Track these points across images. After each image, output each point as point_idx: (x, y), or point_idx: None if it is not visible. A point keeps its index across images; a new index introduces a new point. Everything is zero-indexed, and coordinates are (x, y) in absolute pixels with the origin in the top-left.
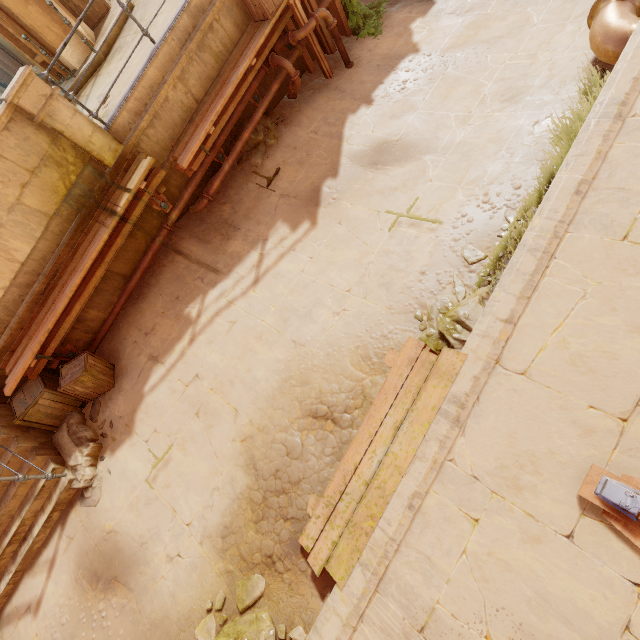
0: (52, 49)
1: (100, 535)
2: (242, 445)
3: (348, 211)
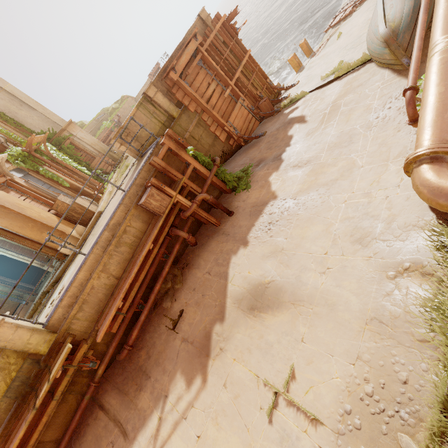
0: (56, 248)
1: None
2: None
3: (232, 369)
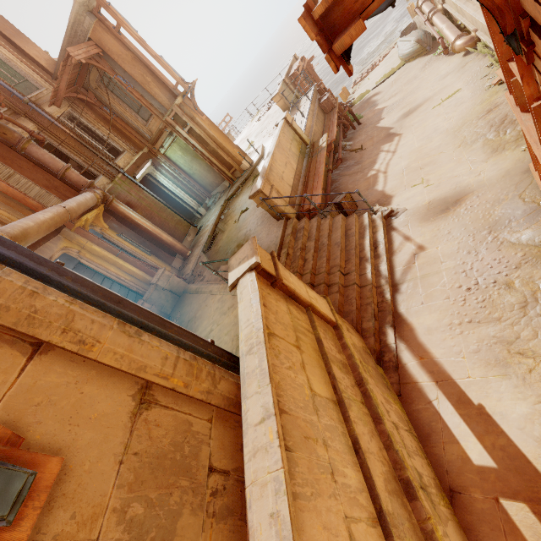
0: (239, 164)
1: (425, 207)
2: (461, 147)
3: (412, 123)
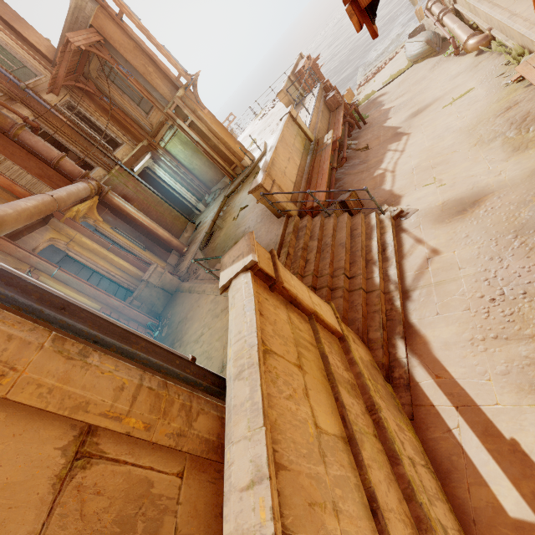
0: (240, 160)
1: (438, 208)
2: (477, 145)
3: (422, 122)
